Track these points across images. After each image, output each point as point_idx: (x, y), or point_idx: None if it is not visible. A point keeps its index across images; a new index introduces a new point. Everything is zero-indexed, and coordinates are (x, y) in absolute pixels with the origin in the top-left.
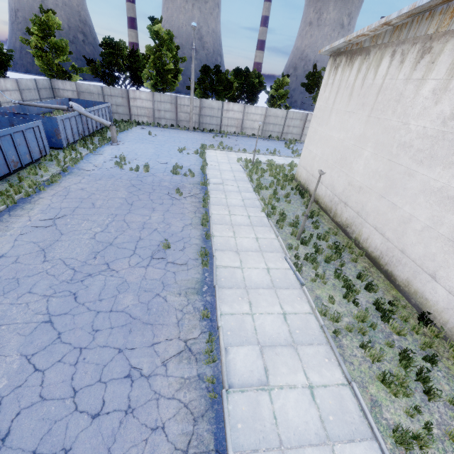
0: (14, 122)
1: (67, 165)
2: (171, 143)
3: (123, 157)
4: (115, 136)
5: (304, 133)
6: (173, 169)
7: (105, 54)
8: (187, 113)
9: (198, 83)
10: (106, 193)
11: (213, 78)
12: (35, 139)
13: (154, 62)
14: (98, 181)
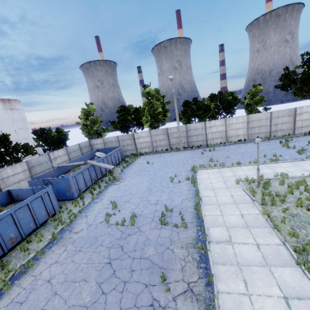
0: (35, 190)
1: (63, 226)
2: (164, 170)
3: (115, 205)
4: (117, 176)
5: (297, 126)
6: (161, 218)
7: (119, 116)
8: (177, 138)
9: (182, 114)
10: (70, 290)
11: (193, 107)
12: (42, 204)
13: (148, 110)
14: (76, 254)
